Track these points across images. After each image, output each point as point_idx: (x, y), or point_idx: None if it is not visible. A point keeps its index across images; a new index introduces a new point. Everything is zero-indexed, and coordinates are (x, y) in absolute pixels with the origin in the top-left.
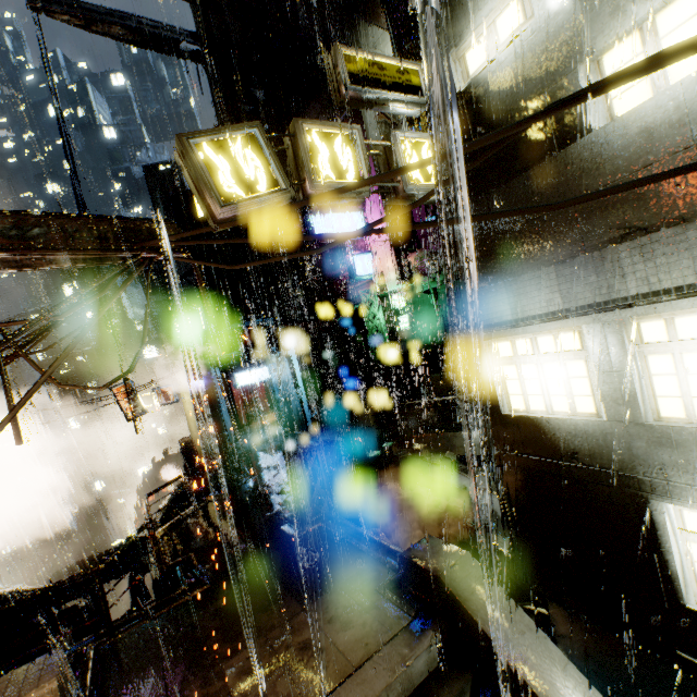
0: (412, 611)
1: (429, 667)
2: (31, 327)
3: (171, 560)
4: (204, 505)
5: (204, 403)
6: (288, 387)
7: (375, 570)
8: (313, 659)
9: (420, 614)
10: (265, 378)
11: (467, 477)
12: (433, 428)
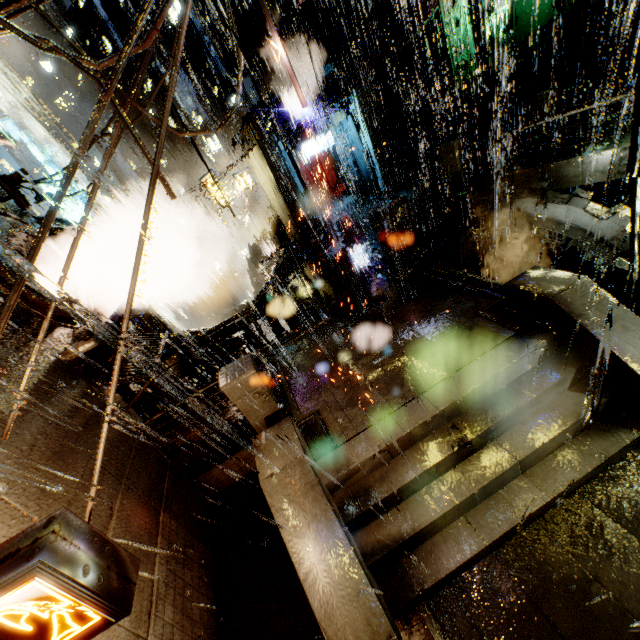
0: (515, 327)
1: (532, 364)
2: (127, 54)
3: (294, 305)
4: (305, 267)
5: (280, 180)
6: (355, 150)
7: (472, 300)
8: (426, 360)
9: (523, 329)
10: (330, 145)
11: (578, 210)
12: (537, 161)
